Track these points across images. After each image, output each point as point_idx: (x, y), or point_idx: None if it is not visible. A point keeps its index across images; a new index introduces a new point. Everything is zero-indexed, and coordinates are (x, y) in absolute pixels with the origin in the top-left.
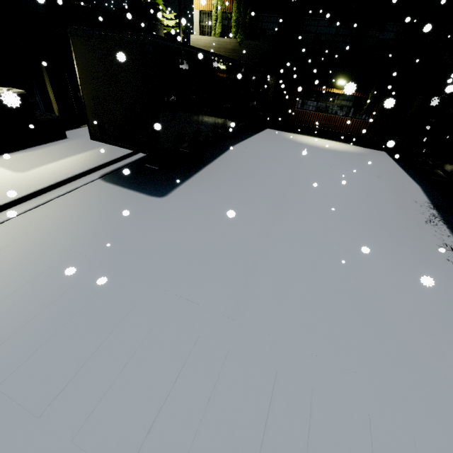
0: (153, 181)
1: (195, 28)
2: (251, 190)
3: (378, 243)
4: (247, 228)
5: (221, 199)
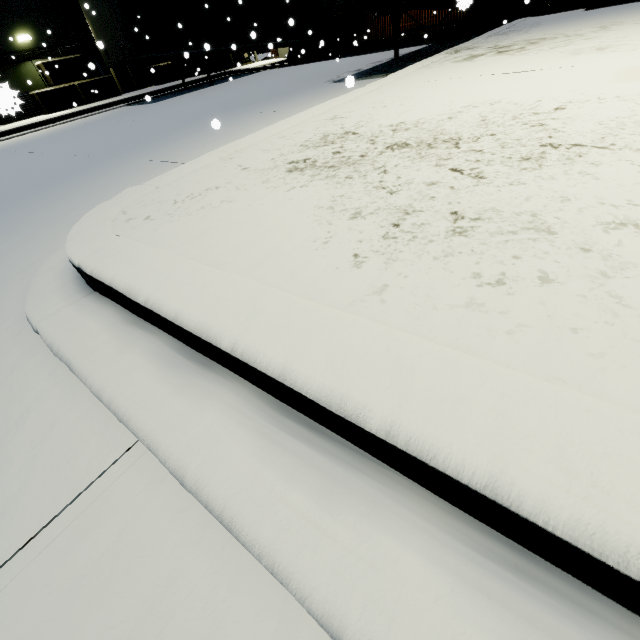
0: (159, 99)
1: None
2: (229, 86)
3: (289, 82)
4: (193, 99)
5: (197, 94)
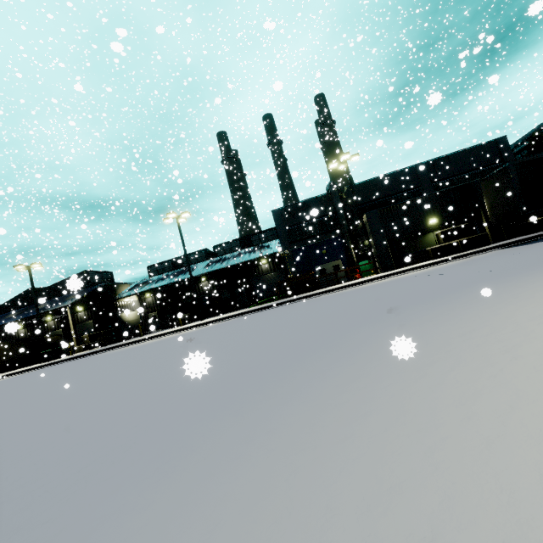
0: (538, 241)
1: None
2: None
3: None
4: None
5: None
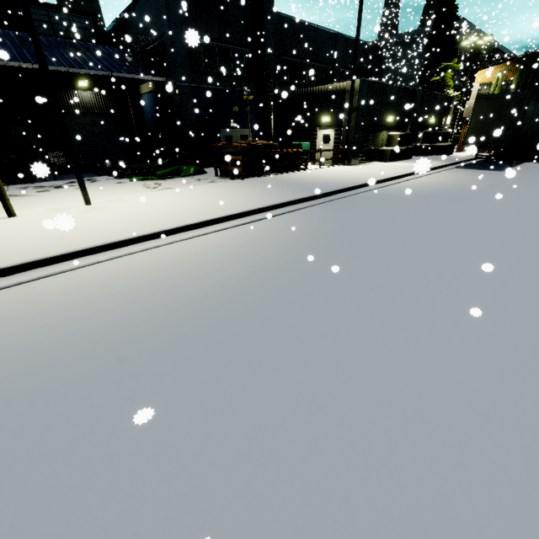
0: (488, 169)
1: (471, 96)
2: None
3: None
4: None
5: None
